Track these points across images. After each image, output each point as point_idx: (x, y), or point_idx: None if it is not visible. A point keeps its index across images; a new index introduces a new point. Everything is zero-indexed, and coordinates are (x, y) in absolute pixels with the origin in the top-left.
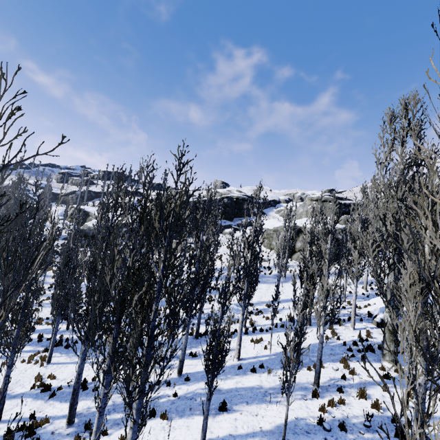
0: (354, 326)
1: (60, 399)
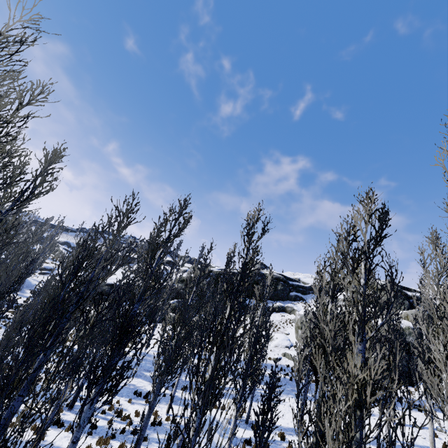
0: None
1: None
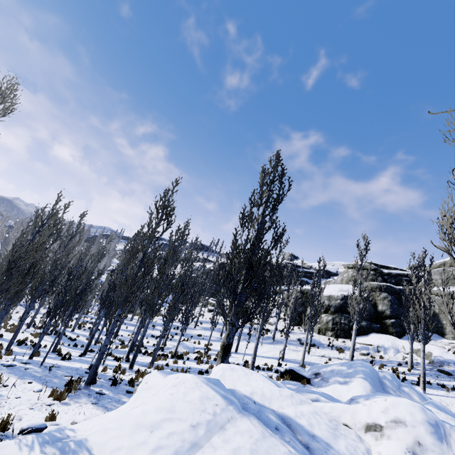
0: (251, 368)
1: (20, 347)
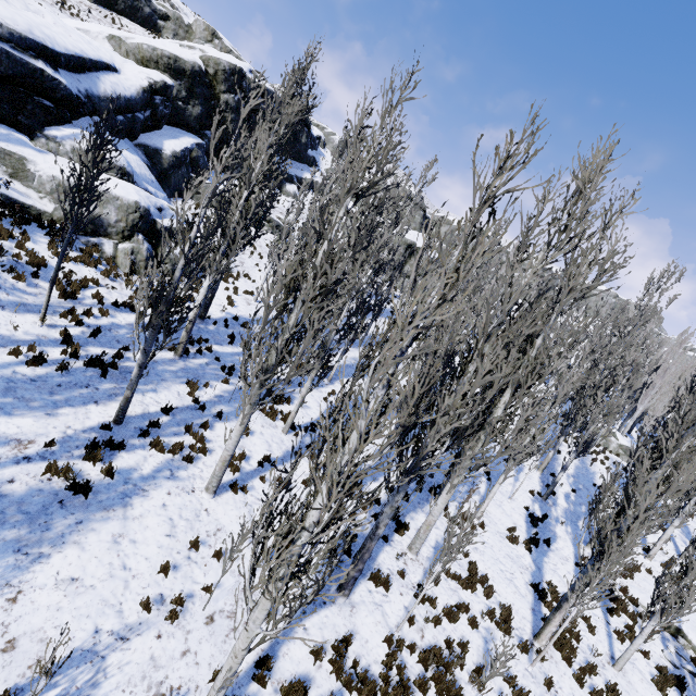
0: None
1: (550, 541)
